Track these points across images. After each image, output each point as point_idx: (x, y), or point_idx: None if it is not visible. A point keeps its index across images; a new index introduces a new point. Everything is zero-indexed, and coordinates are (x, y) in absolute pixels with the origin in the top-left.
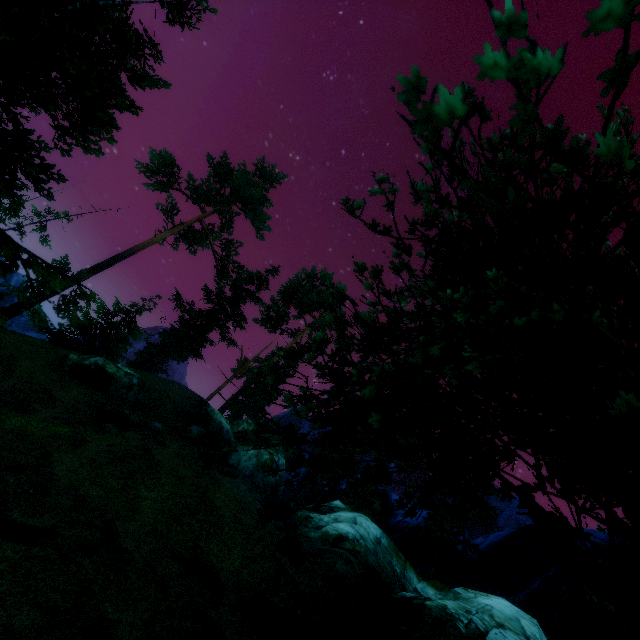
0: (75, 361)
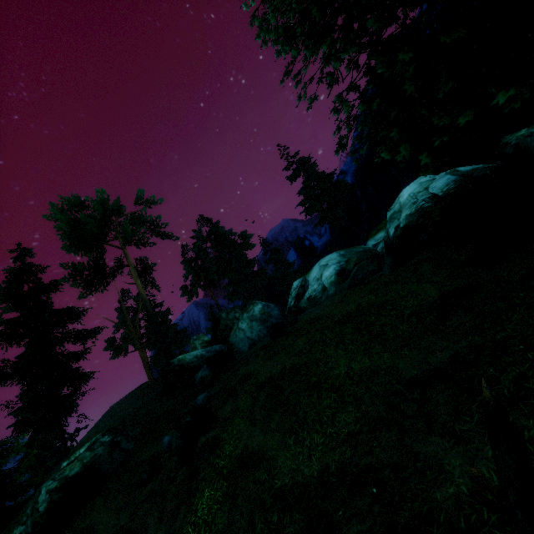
0: (29, 529)
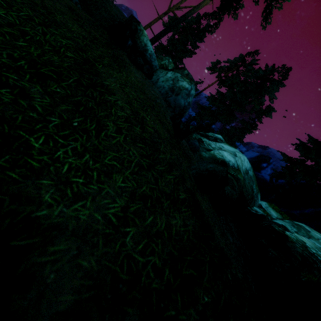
0: None
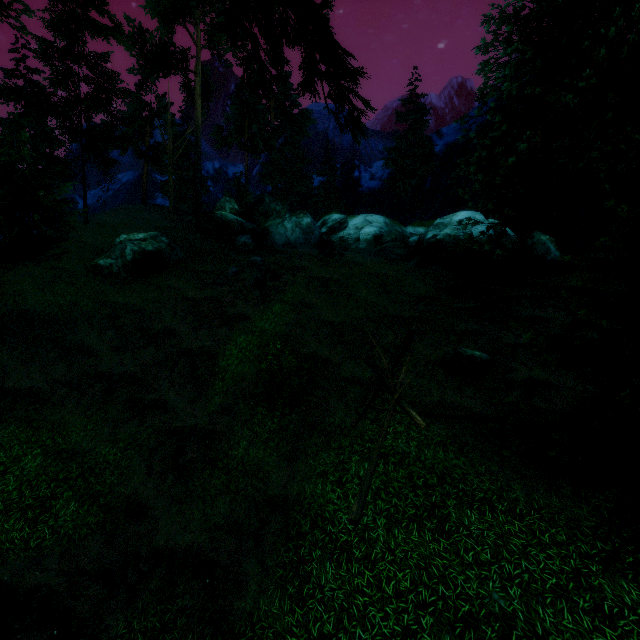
0: (120, 265)
